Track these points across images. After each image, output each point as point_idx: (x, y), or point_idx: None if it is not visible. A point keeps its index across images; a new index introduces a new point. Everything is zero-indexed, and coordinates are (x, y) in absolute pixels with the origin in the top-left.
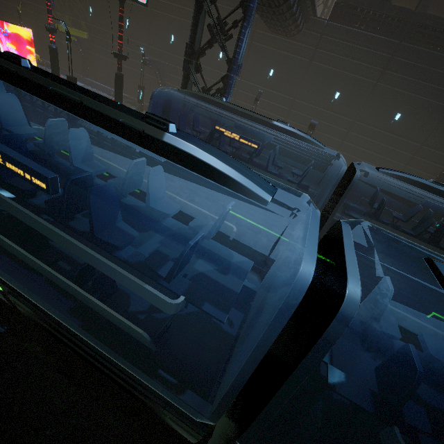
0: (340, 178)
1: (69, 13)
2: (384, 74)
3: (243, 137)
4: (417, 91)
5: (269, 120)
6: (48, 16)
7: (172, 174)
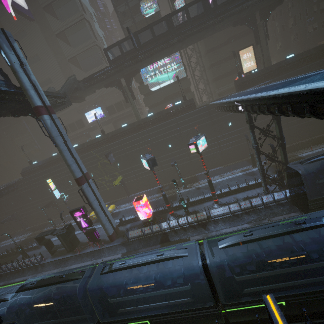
0: None
1: (106, 174)
2: None
3: None
4: None
5: None
6: (158, 182)
7: None
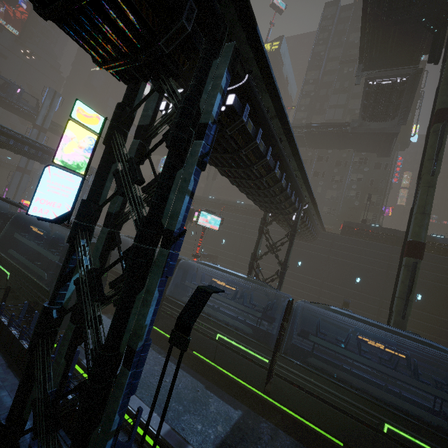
0: None
1: None
2: None
3: None
4: None
5: None
6: None
7: None
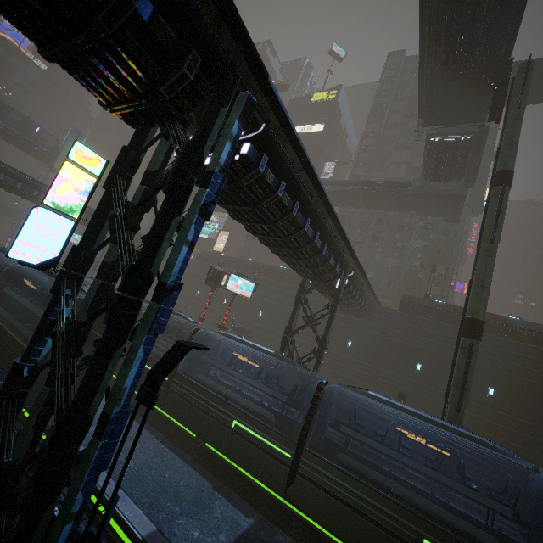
0: None
1: None
2: None
3: None
4: None
5: None
6: None
7: None
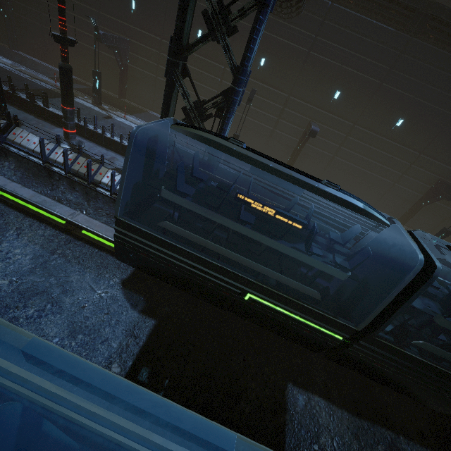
0: (416, 273)
1: None
2: (391, 74)
3: (280, 213)
4: (423, 95)
5: (313, 182)
6: None
7: (167, 247)
